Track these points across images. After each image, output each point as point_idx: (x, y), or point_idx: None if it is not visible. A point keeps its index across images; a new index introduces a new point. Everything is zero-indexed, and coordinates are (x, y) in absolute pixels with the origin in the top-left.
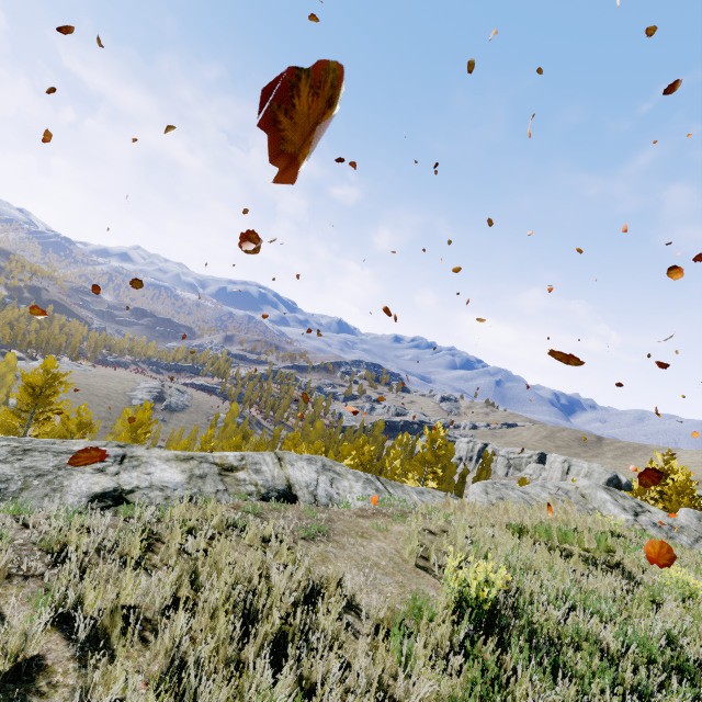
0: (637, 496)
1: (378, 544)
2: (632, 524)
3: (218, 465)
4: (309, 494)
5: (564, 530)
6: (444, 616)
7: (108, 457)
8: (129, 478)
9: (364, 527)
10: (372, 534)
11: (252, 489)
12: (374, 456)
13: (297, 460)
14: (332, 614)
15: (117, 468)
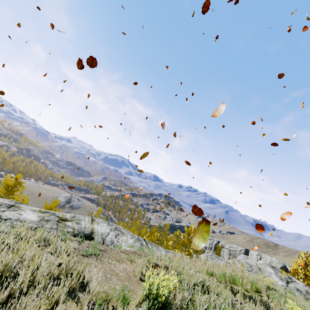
0: (293, 276)
1: (125, 266)
2: (285, 288)
3: (59, 217)
4: (101, 238)
5: (234, 276)
6: (137, 303)
7: (4, 204)
8: (8, 214)
9: (122, 257)
10: (124, 261)
11: (70, 230)
12: (159, 238)
13: (102, 222)
14: (61, 284)
15: (5, 209)
